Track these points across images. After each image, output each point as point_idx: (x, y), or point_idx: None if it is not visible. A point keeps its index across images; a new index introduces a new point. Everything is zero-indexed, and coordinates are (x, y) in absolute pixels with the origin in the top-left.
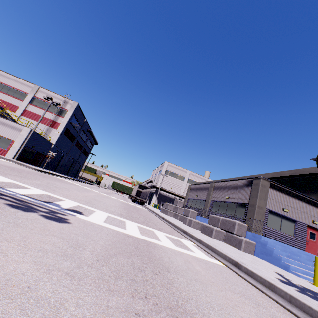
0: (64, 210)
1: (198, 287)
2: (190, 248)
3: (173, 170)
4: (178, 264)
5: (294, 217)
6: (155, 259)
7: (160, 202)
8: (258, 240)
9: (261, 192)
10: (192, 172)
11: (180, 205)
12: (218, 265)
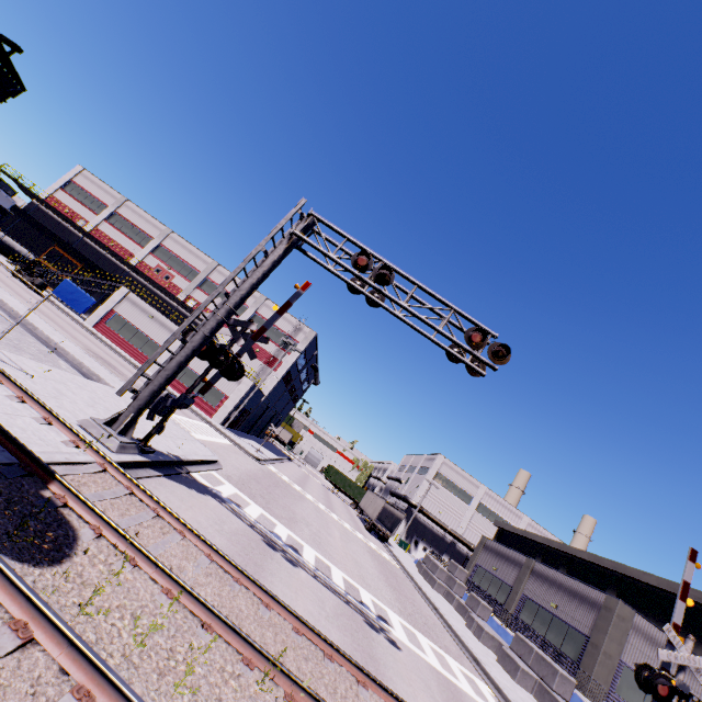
0: (380, 620)
1: None
2: (488, 699)
3: (450, 476)
4: None
5: None
6: None
7: (412, 536)
8: None
9: (614, 628)
10: (489, 490)
11: (460, 576)
12: None
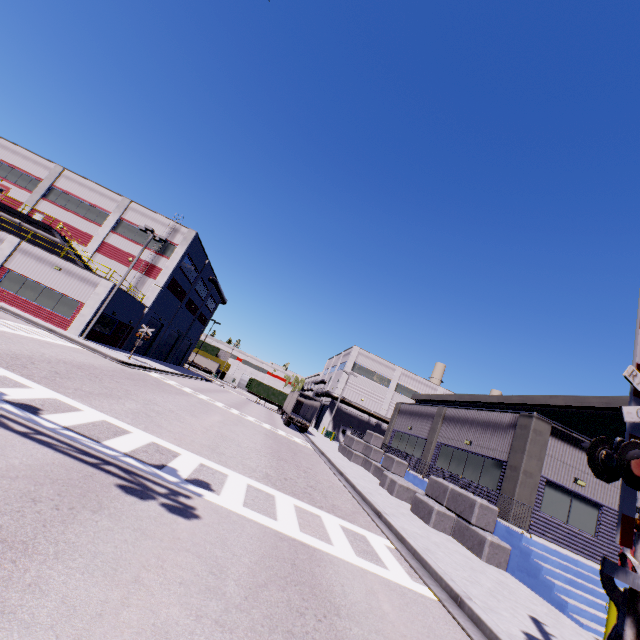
0: (186, 484)
1: None
2: (381, 557)
3: (367, 364)
4: (354, 598)
5: (599, 499)
6: (320, 590)
7: (339, 426)
8: (515, 542)
9: (531, 444)
10: (405, 371)
11: (377, 443)
12: (425, 597)
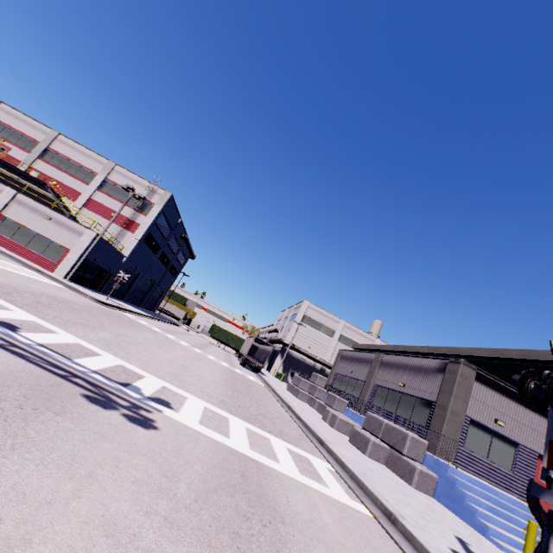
0: (148, 400)
1: (318, 552)
2: (322, 476)
3: (315, 317)
4: (298, 509)
5: (516, 438)
6: (266, 499)
7: (288, 369)
8: (442, 472)
9: (458, 387)
10: (348, 324)
11: (321, 384)
12: (362, 513)
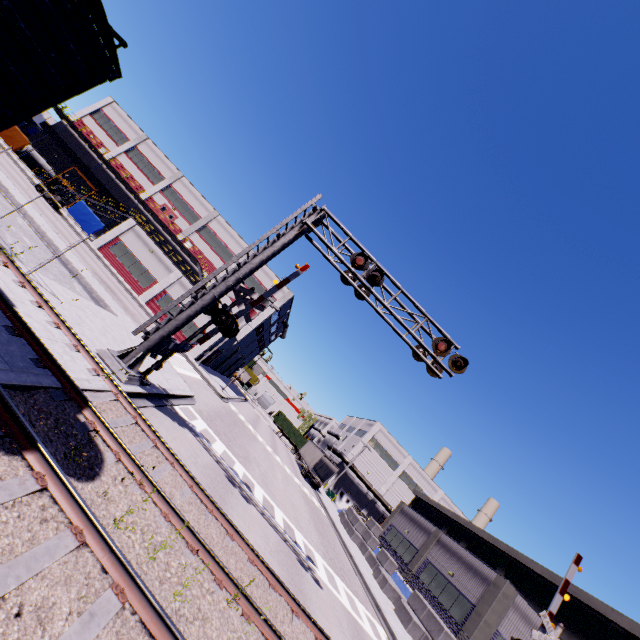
0: (308, 560)
1: None
2: None
3: (384, 443)
4: None
5: None
6: None
7: (339, 487)
8: None
9: (497, 602)
10: (415, 462)
11: (376, 532)
12: None
